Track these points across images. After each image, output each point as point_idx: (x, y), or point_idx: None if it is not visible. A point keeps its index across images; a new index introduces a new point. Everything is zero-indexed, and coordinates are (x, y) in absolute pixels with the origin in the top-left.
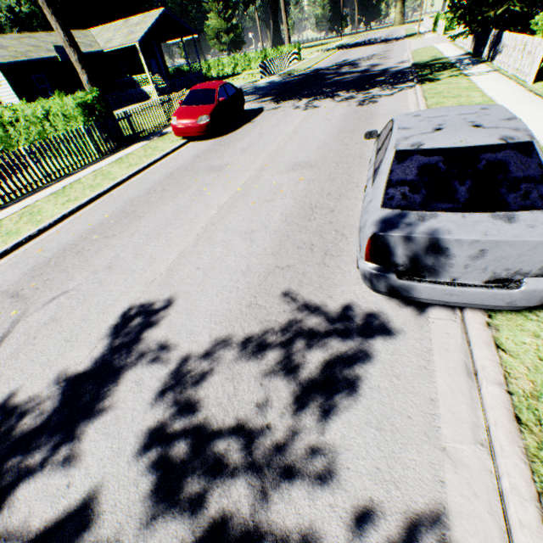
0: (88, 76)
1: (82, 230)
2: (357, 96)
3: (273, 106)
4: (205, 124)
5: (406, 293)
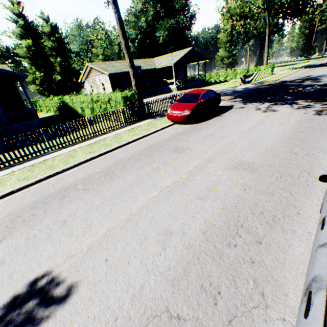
0: (135, 82)
1: (80, 177)
2: (315, 105)
3: (240, 105)
4: (186, 115)
5: None
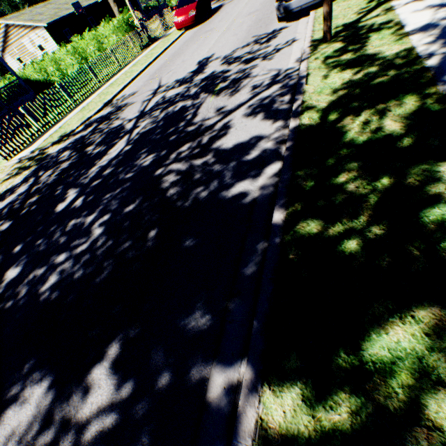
0: (118, 8)
1: (159, 66)
2: None
3: (229, 1)
4: (194, 16)
5: (289, 9)
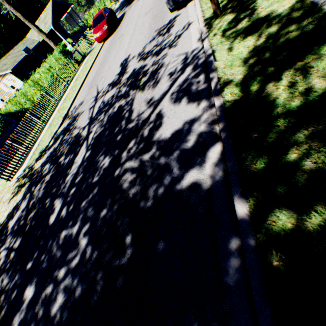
0: (53, 42)
1: (94, 75)
2: None
3: (128, 8)
4: (107, 29)
5: (177, 0)
